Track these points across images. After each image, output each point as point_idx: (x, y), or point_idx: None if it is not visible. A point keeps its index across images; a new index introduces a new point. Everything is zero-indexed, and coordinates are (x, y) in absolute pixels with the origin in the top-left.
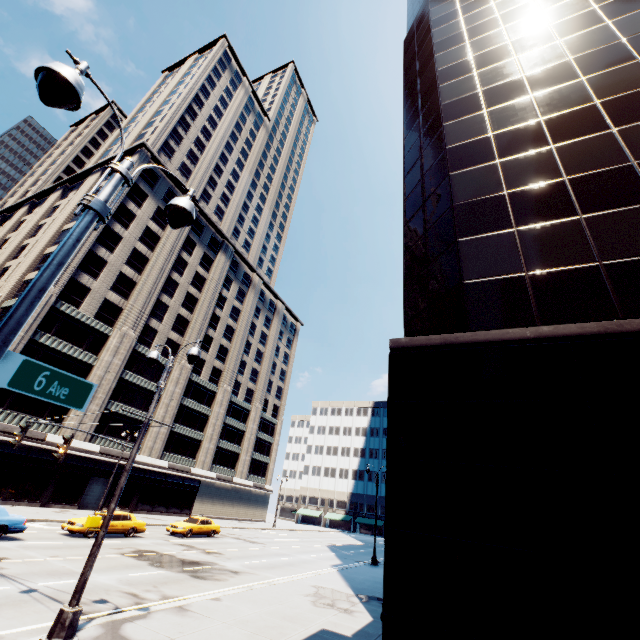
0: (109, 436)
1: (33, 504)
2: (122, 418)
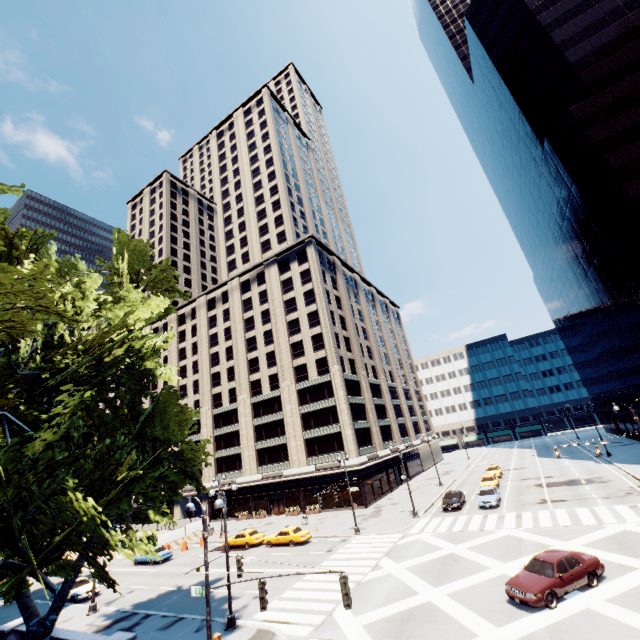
0: (384, 441)
1: (389, 492)
2: (382, 428)
